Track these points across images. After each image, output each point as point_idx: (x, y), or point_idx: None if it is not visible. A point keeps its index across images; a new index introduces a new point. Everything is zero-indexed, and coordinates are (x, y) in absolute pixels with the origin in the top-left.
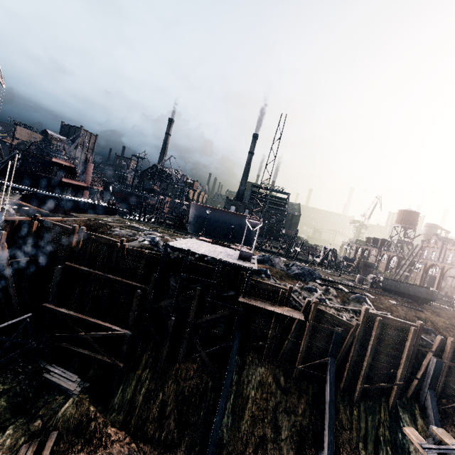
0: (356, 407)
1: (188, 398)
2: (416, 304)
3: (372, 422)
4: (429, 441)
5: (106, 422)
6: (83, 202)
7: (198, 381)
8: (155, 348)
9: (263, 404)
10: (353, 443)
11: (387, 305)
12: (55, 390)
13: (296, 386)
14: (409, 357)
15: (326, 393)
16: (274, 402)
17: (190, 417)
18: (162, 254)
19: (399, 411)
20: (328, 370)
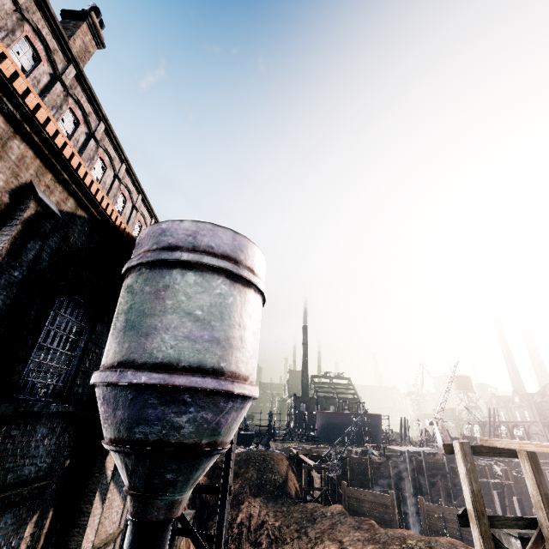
0: None
1: None
2: (548, 459)
3: None
4: None
5: None
6: None
7: None
8: None
9: None
10: None
11: None
12: None
13: None
14: None
15: None
16: None
17: None
18: (408, 459)
19: None
20: None
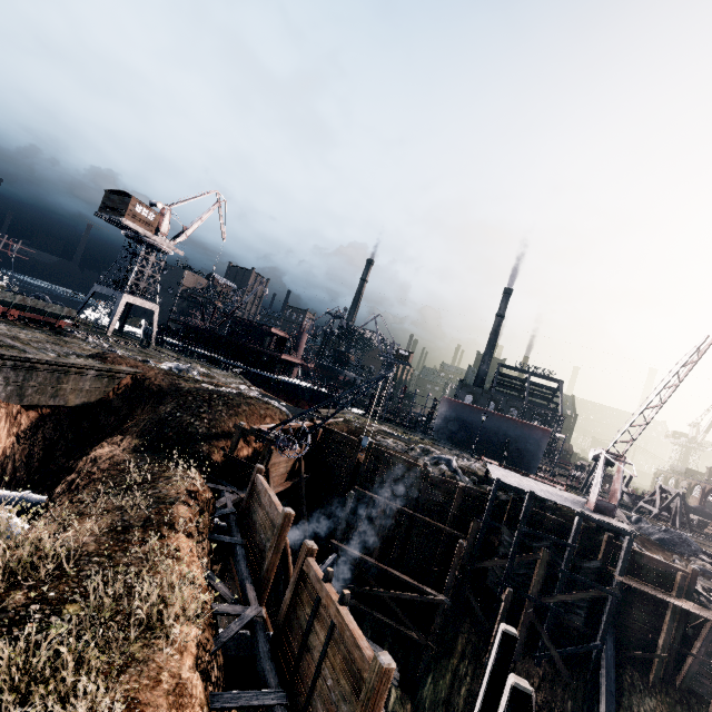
0: None
1: None
2: None
3: None
4: None
5: None
6: (302, 387)
7: (549, 696)
8: (474, 629)
9: None
10: None
11: None
12: None
13: None
14: None
15: None
16: None
17: None
18: (492, 492)
19: None
20: None
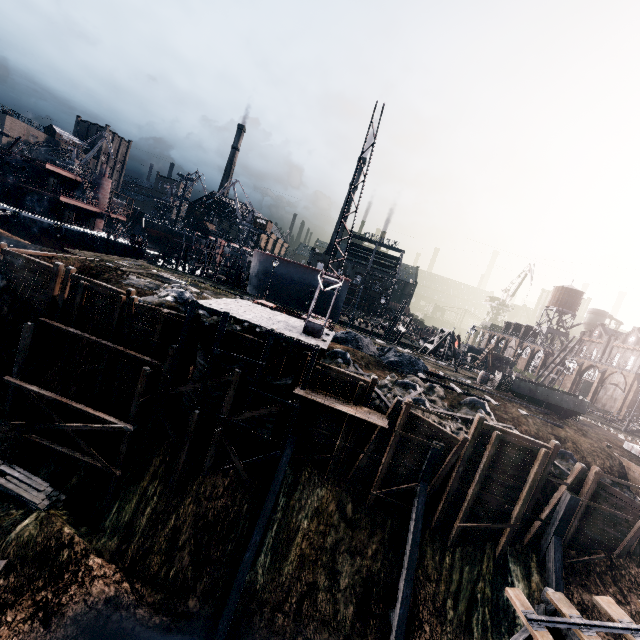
0: (450, 552)
1: (211, 524)
2: (556, 417)
3: (470, 574)
4: (540, 609)
5: (88, 550)
6: (92, 236)
7: (229, 502)
8: (170, 452)
9: (318, 539)
10: (439, 601)
11: (514, 415)
12: (12, 502)
13: (368, 518)
14: (533, 489)
15: (409, 531)
16: (335, 538)
17: (212, 551)
18: (186, 316)
19: (508, 562)
20: (416, 499)
